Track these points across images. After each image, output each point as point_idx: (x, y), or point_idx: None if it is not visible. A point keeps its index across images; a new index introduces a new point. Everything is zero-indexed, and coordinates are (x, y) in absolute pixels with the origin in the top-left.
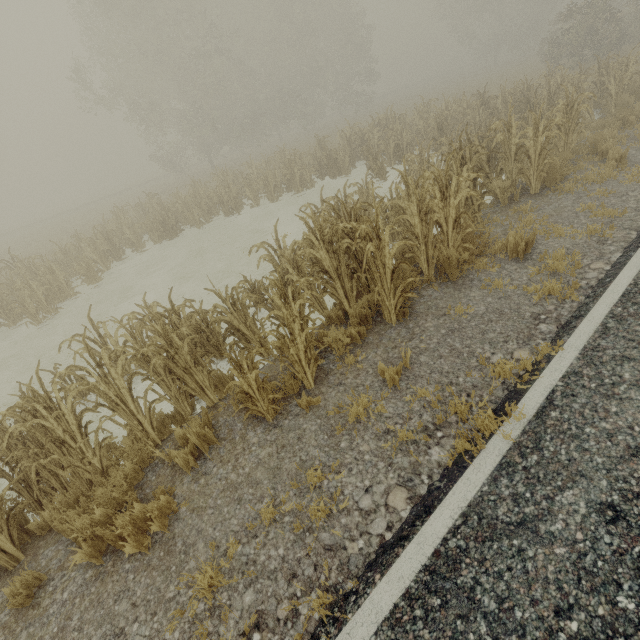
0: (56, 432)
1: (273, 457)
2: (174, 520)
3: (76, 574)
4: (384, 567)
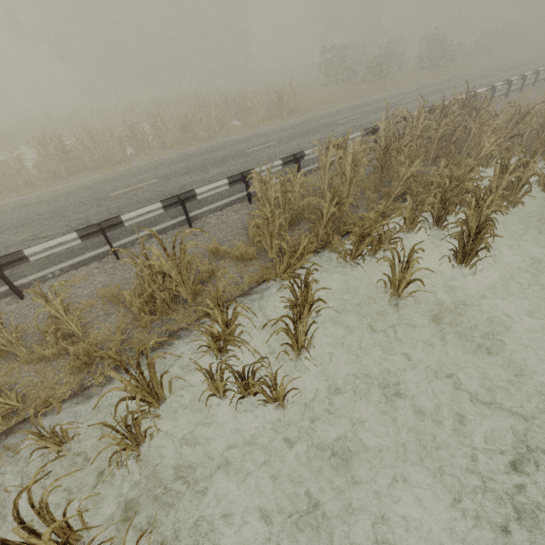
0: None
1: None
2: None
3: None
4: None
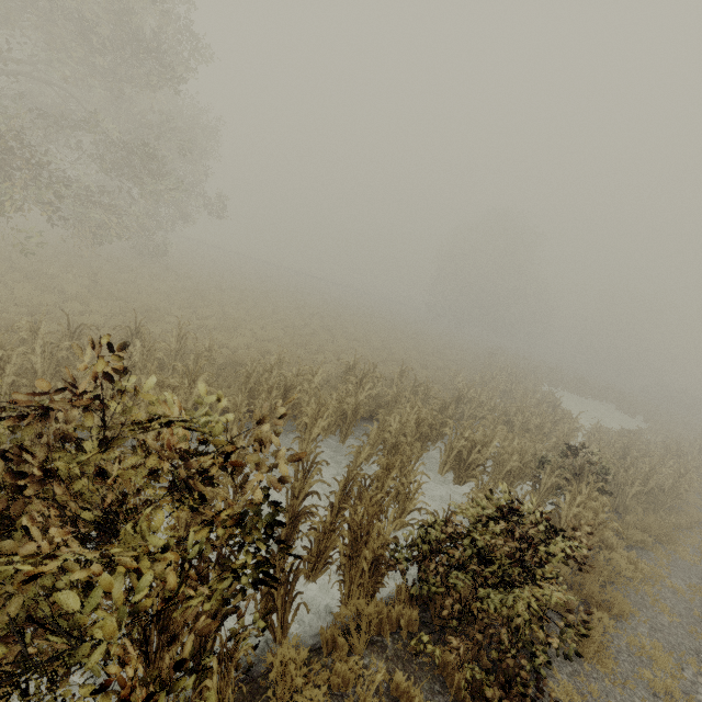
0: None
1: None
2: None
3: None
4: None
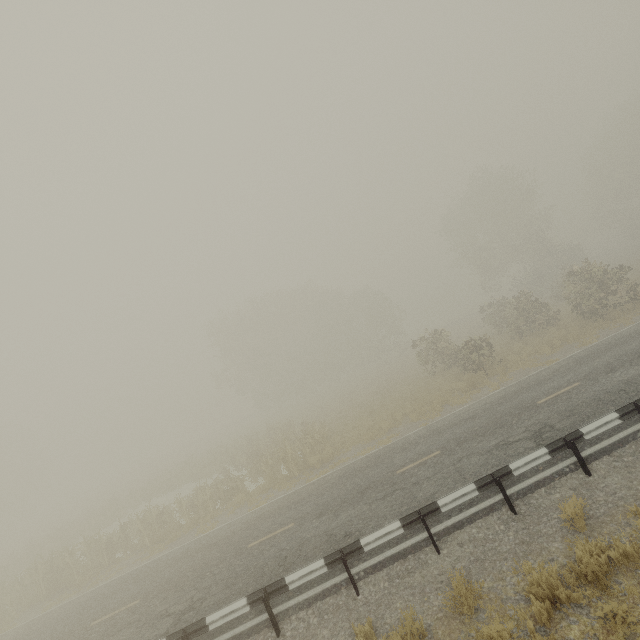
0: None
1: None
2: None
3: None
4: None
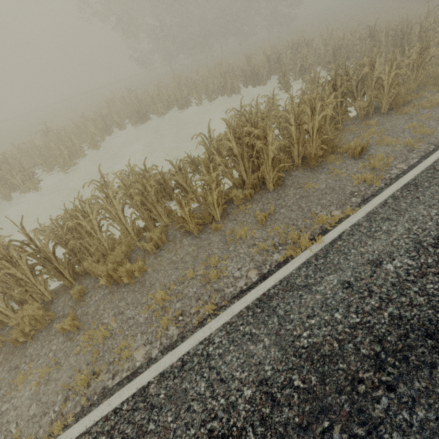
0: (87, 228)
1: (195, 251)
2: (145, 274)
3: (100, 291)
4: (239, 297)
